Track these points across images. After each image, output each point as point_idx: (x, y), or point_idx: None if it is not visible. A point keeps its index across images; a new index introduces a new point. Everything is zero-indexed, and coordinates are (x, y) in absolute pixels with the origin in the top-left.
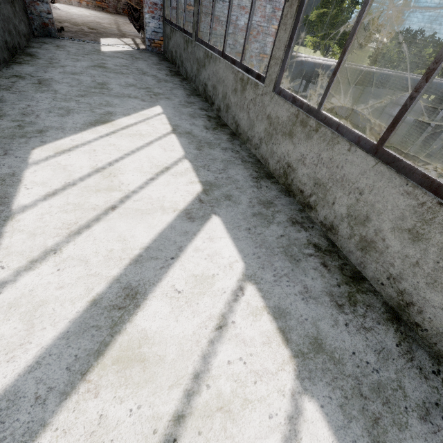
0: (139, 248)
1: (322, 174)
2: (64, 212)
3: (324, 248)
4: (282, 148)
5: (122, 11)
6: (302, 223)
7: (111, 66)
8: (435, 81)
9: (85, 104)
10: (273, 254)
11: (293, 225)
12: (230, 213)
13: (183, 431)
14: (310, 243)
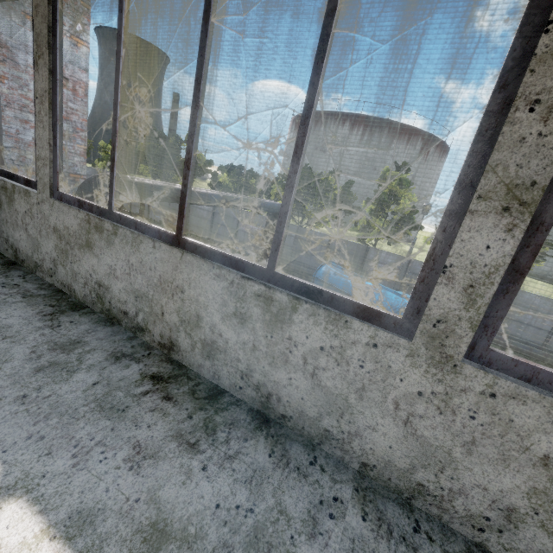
0: None
1: (139, 283)
2: None
3: (168, 374)
4: (84, 265)
5: None
6: (133, 354)
7: None
8: (262, 200)
9: None
10: (76, 419)
11: (118, 361)
12: None
13: None
14: (145, 376)
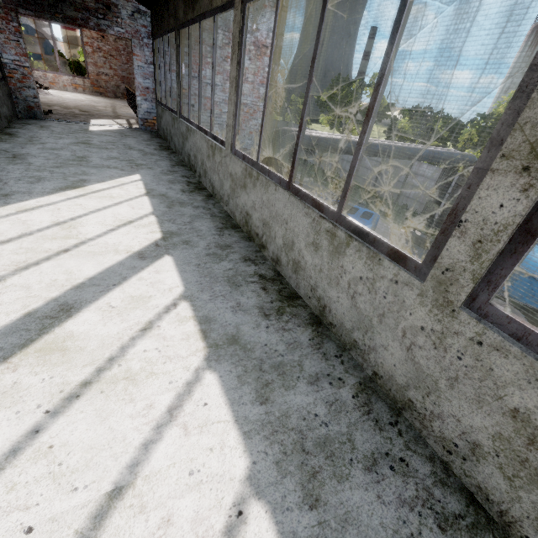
0: (83, 278)
1: (266, 215)
2: (15, 254)
3: (269, 277)
4: (241, 200)
5: (122, 95)
6: (255, 260)
7: (97, 142)
8: (437, 150)
9: (59, 173)
10: (216, 281)
11: (245, 261)
12: (184, 254)
13: (87, 391)
14: (256, 274)
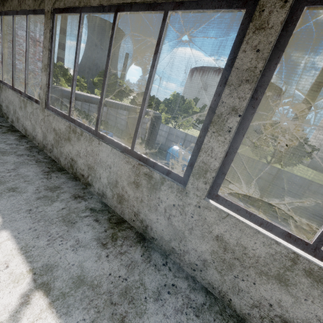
0: None
1: (7, 103)
2: None
3: (6, 126)
4: None
5: None
6: (1, 122)
7: None
8: None
9: None
10: None
11: None
12: None
13: None
14: None
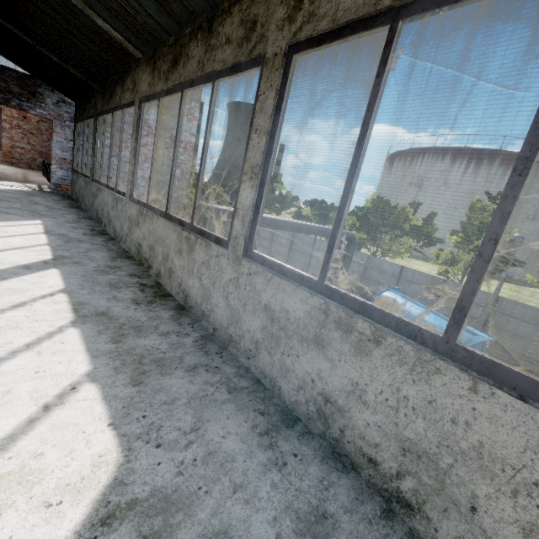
0: None
1: (151, 241)
2: None
3: (150, 285)
4: (136, 235)
5: (38, 167)
6: (140, 276)
7: None
8: (324, 227)
9: None
10: (98, 285)
11: (131, 276)
12: (72, 268)
13: None
14: (138, 283)
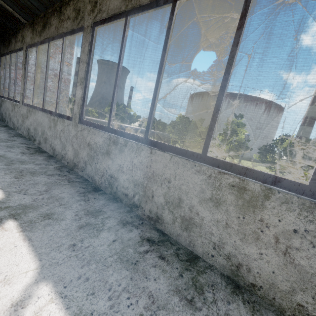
0: None
1: (35, 125)
2: None
3: (33, 148)
4: (26, 124)
5: None
6: (28, 144)
7: None
8: (152, 130)
9: None
10: None
11: (22, 144)
12: None
13: None
14: (26, 146)
